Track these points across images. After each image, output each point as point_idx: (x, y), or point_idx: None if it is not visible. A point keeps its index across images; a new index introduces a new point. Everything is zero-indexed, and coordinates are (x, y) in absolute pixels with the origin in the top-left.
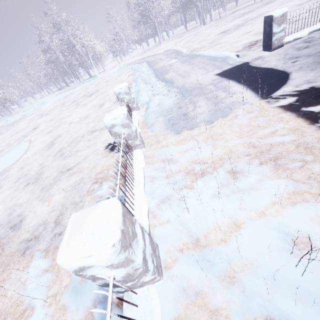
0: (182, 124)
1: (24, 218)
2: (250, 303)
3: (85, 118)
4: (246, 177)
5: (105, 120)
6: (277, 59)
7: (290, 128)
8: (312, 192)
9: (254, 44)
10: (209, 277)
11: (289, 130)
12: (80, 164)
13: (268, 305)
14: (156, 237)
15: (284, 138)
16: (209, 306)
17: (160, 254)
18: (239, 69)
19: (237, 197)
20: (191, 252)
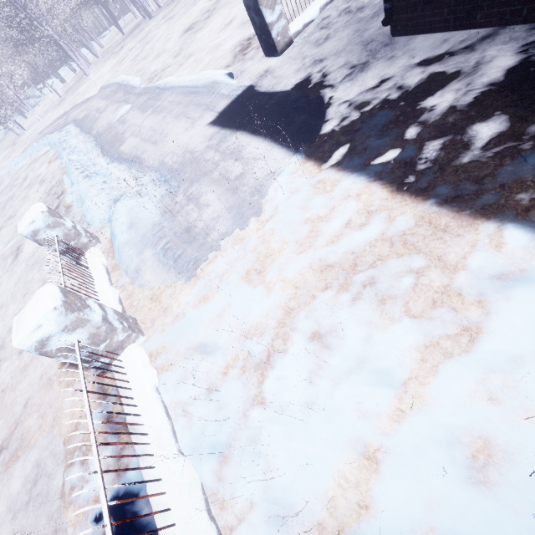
0: (193, 254)
1: None
2: None
3: None
4: (343, 341)
5: (16, 342)
6: (294, 69)
7: (368, 209)
8: (450, 333)
9: (248, 45)
10: None
11: (367, 212)
12: (20, 426)
13: None
14: None
15: (368, 234)
16: None
17: None
18: (243, 104)
19: (346, 393)
20: None
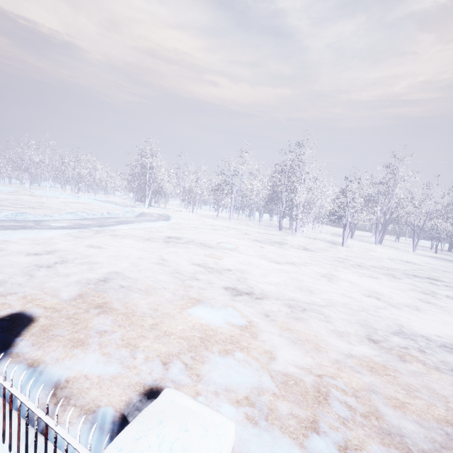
0: None
1: None
2: None
3: None
4: None
5: None
6: None
7: None
8: None
9: None
10: None
11: None
12: None
13: None
14: None
15: None
16: None
17: None
18: None
19: None
20: None
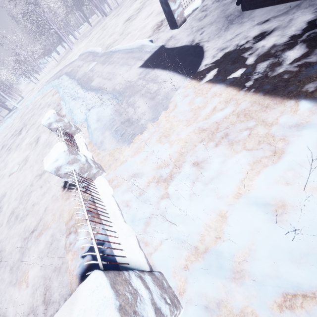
0: (131, 131)
1: (5, 316)
2: (265, 289)
3: (25, 162)
4: (210, 164)
5: (46, 167)
6: (186, 34)
7: (225, 100)
8: (267, 155)
9: (161, 24)
10: (222, 282)
11: (225, 102)
12: (43, 220)
13: (279, 283)
14: (157, 265)
15: (225, 112)
16: (234, 312)
17: (168, 282)
18: (158, 55)
19: (211, 188)
20: (196, 264)
